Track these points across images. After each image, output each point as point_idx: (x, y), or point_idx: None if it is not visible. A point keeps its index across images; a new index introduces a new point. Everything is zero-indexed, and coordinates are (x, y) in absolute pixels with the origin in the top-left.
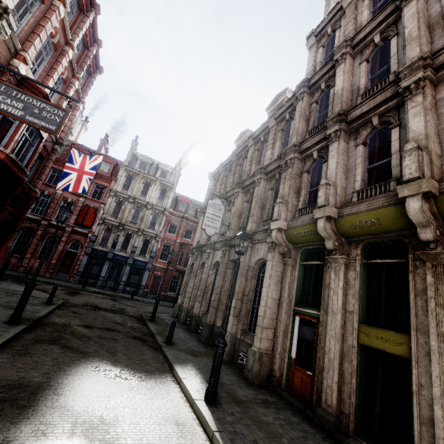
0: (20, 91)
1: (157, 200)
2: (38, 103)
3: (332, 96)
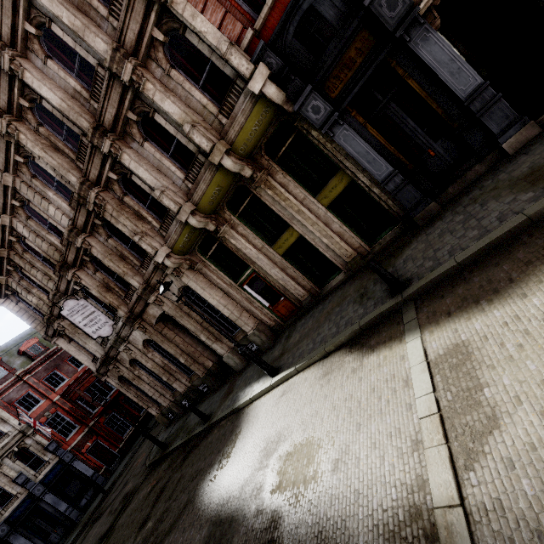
0: None
1: None
2: None
3: (55, 111)
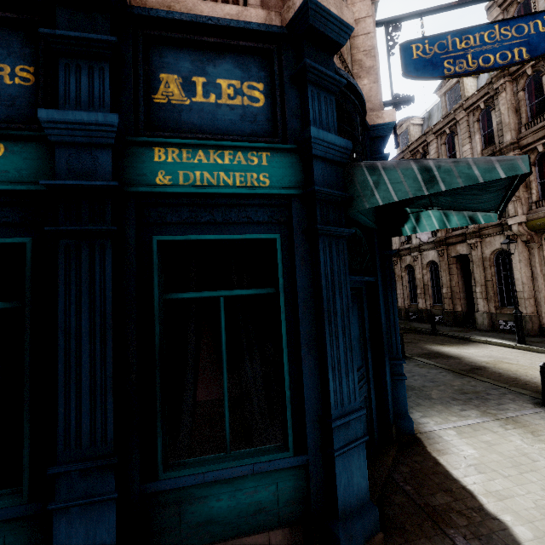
0: None
1: None
2: None
3: None
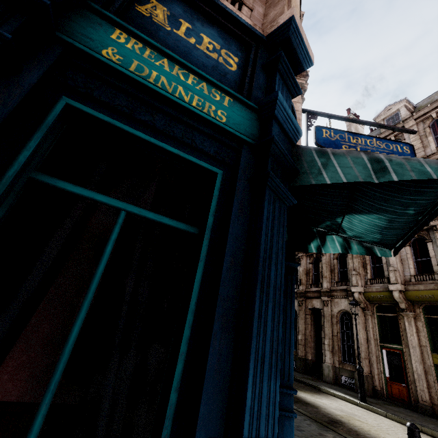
0: None
1: None
2: None
3: None
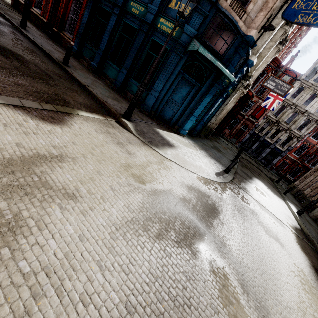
0: (276, 78)
1: (315, 110)
2: (281, 83)
3: None
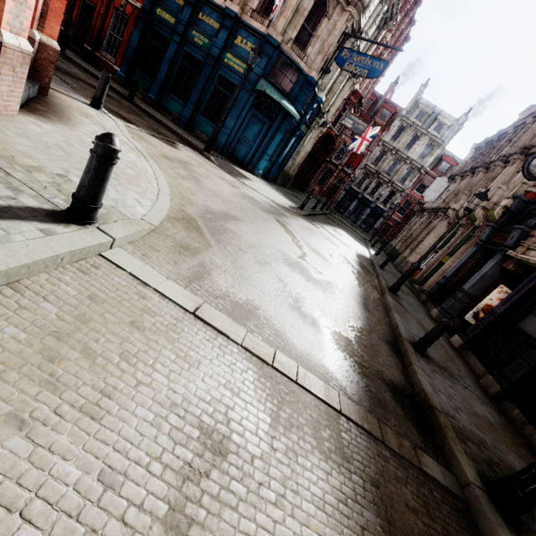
0: (353, 115)
1: (418, 156)
2: (358, 121)
3: None
